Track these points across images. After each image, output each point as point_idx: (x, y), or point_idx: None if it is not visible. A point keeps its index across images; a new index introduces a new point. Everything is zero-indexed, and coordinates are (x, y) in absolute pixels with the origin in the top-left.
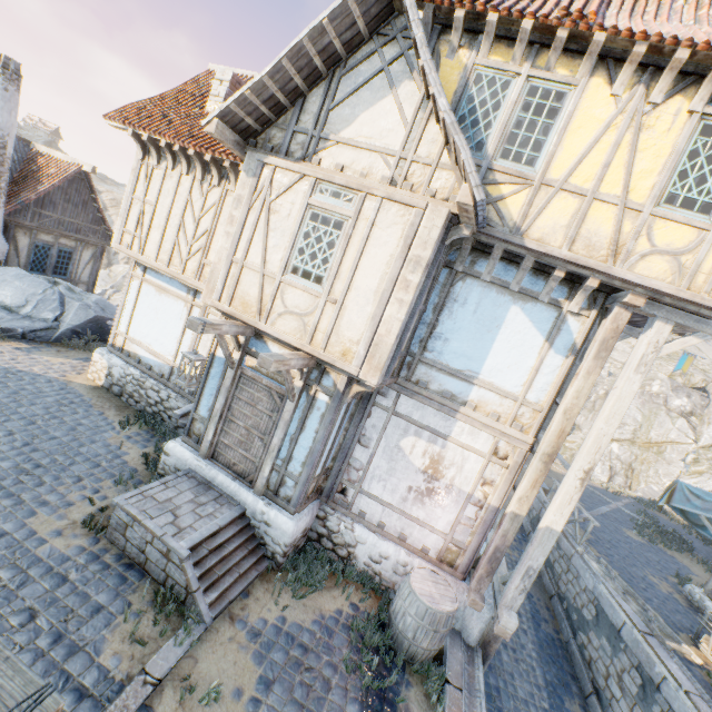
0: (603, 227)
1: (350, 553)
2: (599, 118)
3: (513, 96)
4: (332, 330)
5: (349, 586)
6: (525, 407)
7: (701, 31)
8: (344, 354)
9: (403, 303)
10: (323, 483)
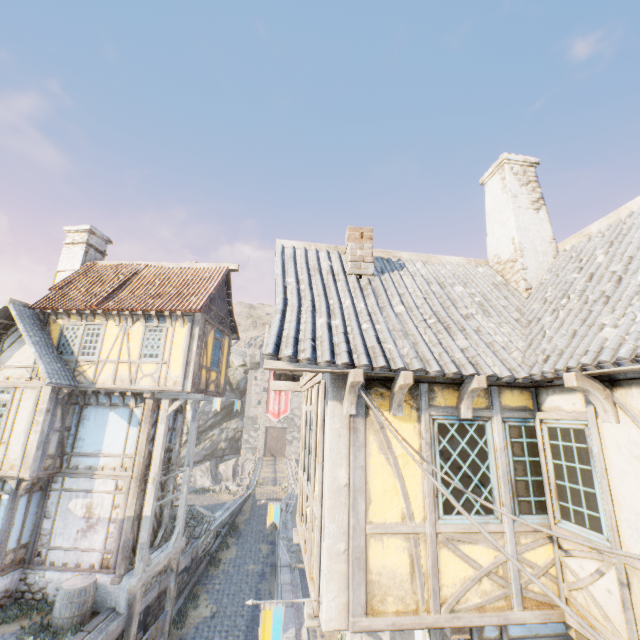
0: (125, 372)
1: (45, 593)
2: (115, 334)
3: (82, 332)
4: (4, 458)
5: (40, 615)
6: (126, 458)
7: (140, 301)
8: (12, 467)
9: (38, 431)
10: (26, 555)
